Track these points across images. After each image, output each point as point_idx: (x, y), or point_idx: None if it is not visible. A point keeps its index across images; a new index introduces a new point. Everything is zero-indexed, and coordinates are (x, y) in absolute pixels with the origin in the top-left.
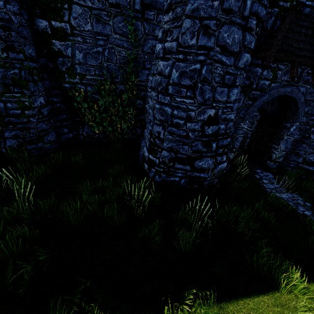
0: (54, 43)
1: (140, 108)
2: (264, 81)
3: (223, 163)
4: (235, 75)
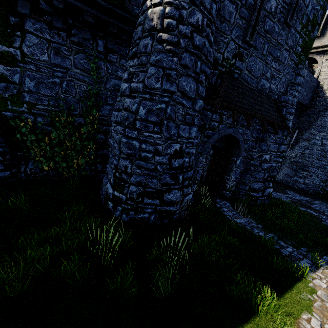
0: None
1: (101, 142)
2: (214, 122)
3: (189, 194)
4: (193, 116)
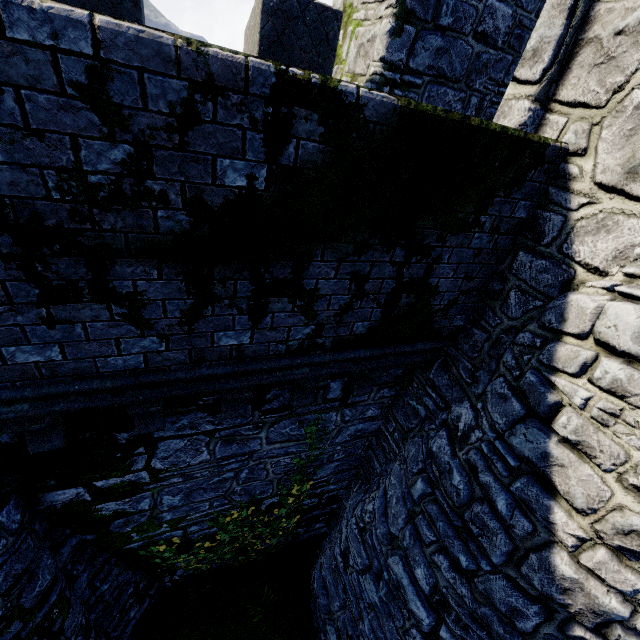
0: (102, 506)
1: (310, 506)
2: None
3: None
4: None
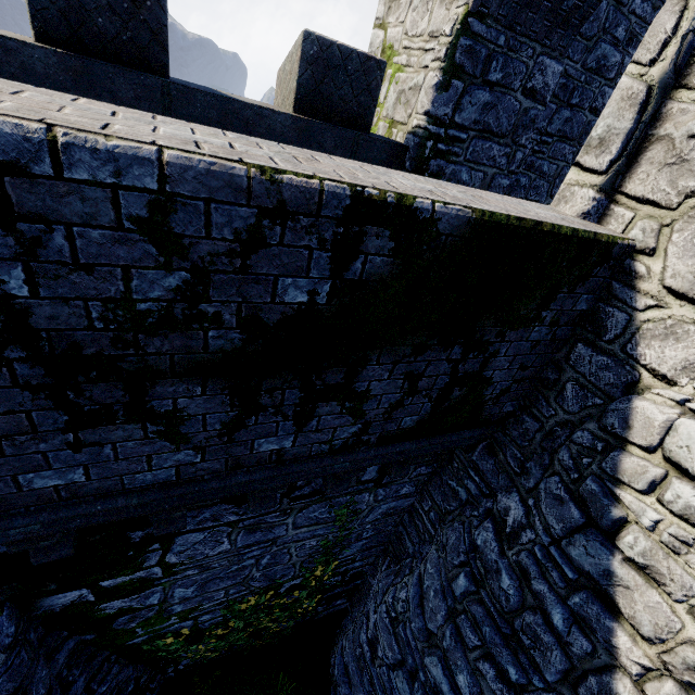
0: (106, 605)
1: (333, 584)
2: None
3: None
4: None
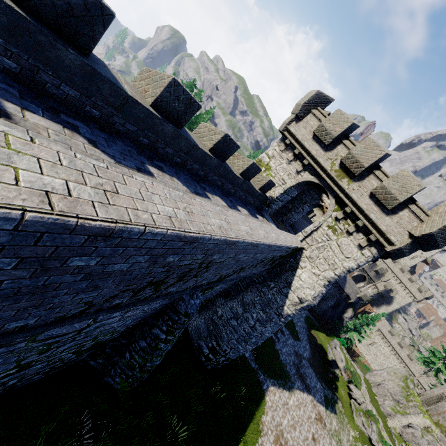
0: None
1: (202, 305)
2: None
3: None
4: None
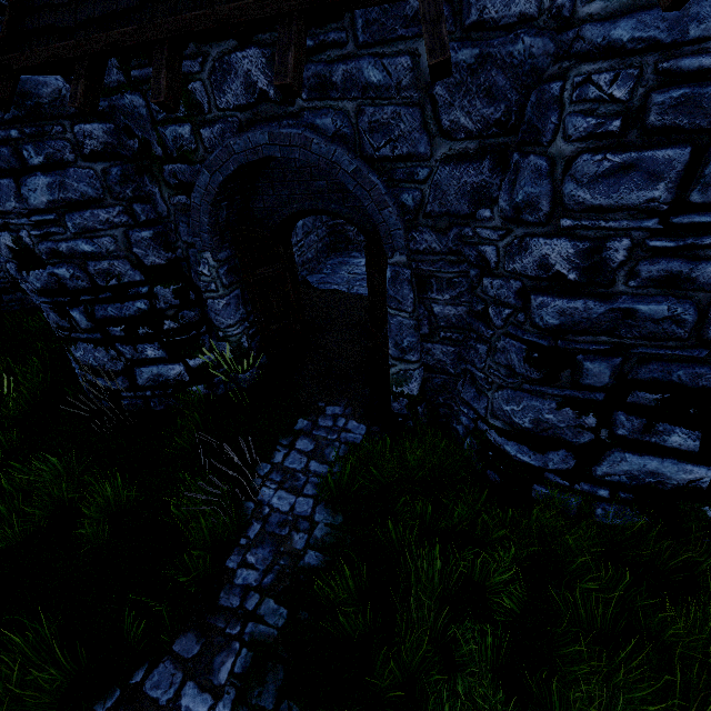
0: None
1: None
2: (173, 127)
3: (166, 363)
4: (17, 140)
